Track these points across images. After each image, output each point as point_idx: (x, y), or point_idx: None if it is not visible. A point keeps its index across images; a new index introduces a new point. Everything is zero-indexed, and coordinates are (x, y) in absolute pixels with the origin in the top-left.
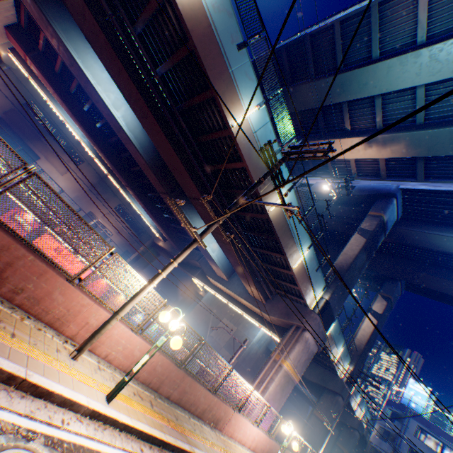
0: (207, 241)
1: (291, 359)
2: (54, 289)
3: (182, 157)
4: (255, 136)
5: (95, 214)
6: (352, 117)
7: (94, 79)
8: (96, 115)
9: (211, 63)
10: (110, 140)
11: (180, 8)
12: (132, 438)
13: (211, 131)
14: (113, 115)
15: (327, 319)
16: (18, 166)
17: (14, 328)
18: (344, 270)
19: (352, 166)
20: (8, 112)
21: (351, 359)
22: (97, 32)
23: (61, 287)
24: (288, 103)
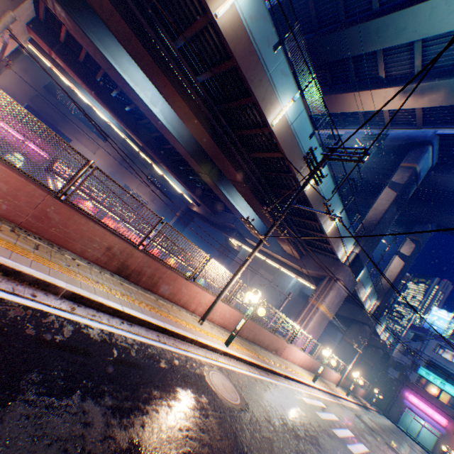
0: (244, 210)
1: (326, 303)
2: (182, 287)
3: (224, 151)
4: (292, 127)
5: (130, 186)
6: (387, 63)
7: (132, 81)
8: (124, 99)
9: (252, 74)
10: (140, 122)
11: (223, 33)
12: (242, 363)
13: (250, 125)
14: (152, 112)
15: (356, 269)
16: (157, 221)
17: (174, 313)
18: (373, 226)
19: (385, 116)
20: (33, 100)
21: (377, 297)
22: (143, 54)
23: (185, 285)
24: (315, 55)
